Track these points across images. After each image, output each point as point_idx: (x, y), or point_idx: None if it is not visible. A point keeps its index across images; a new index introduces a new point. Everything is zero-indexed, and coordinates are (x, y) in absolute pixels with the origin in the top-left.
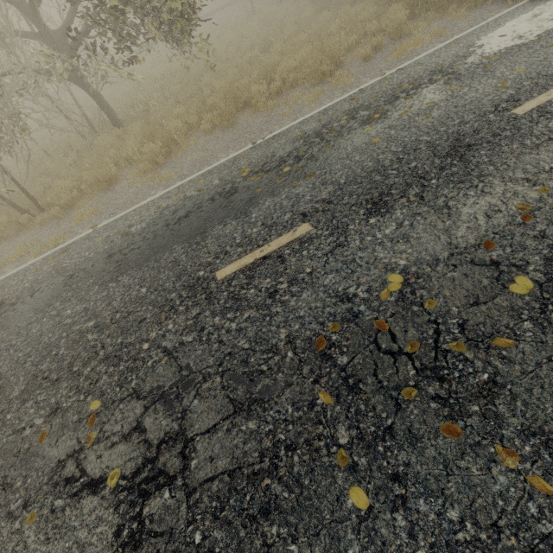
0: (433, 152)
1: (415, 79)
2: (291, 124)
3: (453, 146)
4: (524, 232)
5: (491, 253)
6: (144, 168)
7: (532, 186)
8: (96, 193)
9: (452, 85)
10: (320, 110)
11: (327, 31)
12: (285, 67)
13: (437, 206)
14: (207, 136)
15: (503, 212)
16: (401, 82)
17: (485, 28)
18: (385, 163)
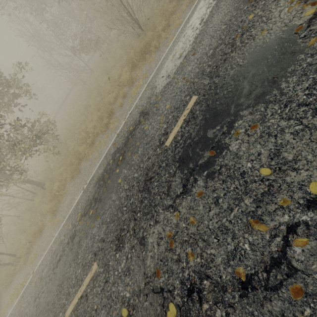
0: (138, 187)
1: (134, 122)
2: (95, 169)
3: (145, 180)
4: (172, 256)
5: (160, 280)
6: (51, 216)
7: (173, 211)
8: (37, 238)
9: (145, 124)
10: (105, 154)
11: (106, 91)
12: (91, 127)
13: (140, 237)
14: (72, 182)
15: (163, 239)
16: (130, 125)
17: (158, 71)
18: (122, 201)
